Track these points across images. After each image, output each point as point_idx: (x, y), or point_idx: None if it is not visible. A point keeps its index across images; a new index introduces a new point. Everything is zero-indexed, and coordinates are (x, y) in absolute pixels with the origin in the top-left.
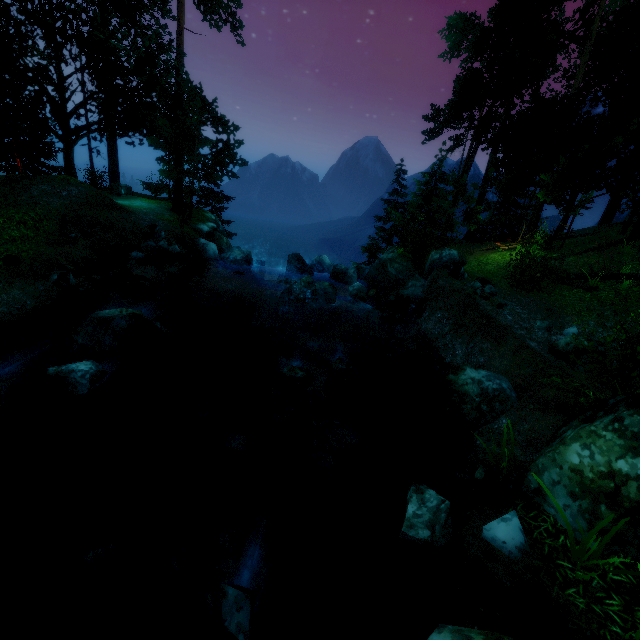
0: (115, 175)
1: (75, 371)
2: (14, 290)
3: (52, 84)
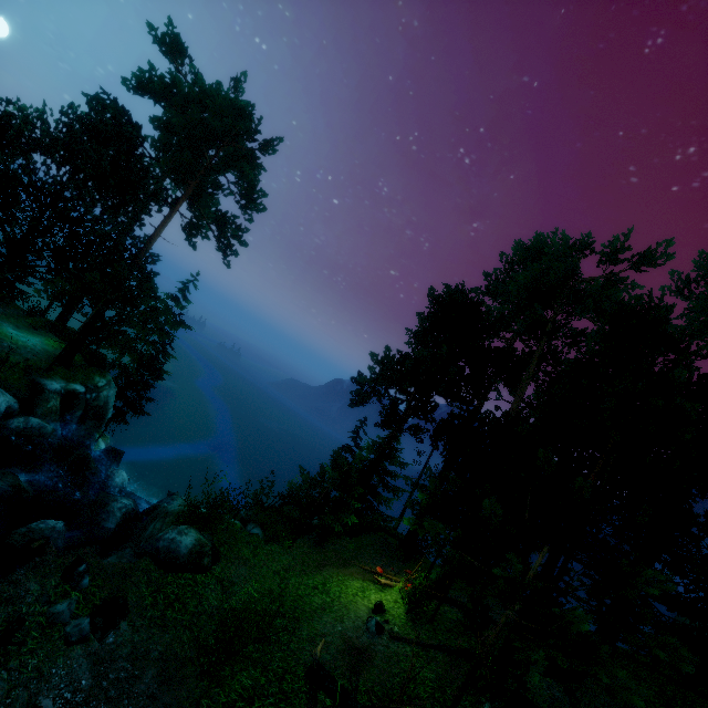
0: (65, 315)
1: None
2: None
3: (21, 230)
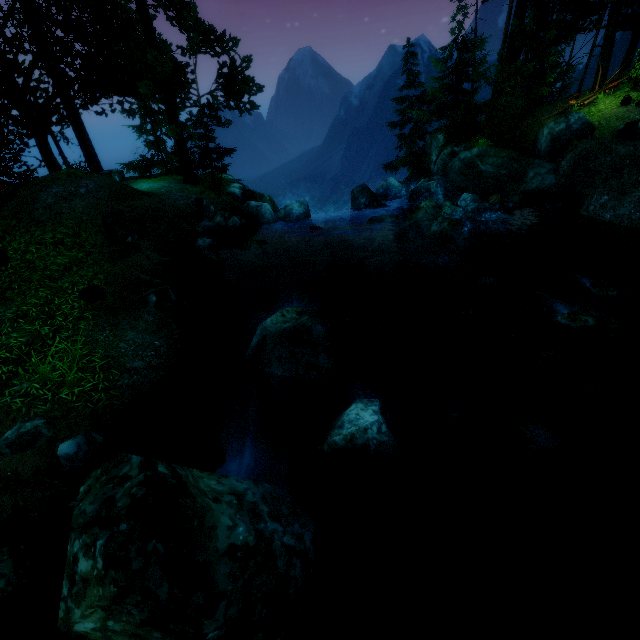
0: (95, 162)
1: (370, 428)
2: (127, 333)
3: None
